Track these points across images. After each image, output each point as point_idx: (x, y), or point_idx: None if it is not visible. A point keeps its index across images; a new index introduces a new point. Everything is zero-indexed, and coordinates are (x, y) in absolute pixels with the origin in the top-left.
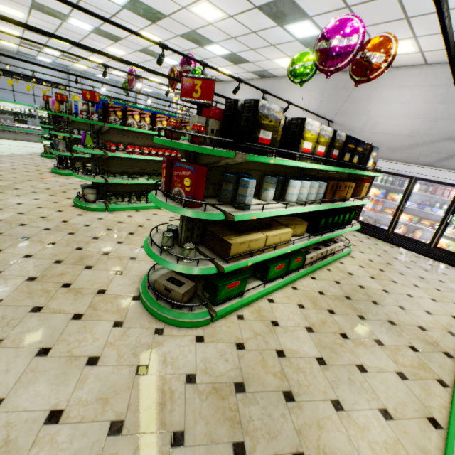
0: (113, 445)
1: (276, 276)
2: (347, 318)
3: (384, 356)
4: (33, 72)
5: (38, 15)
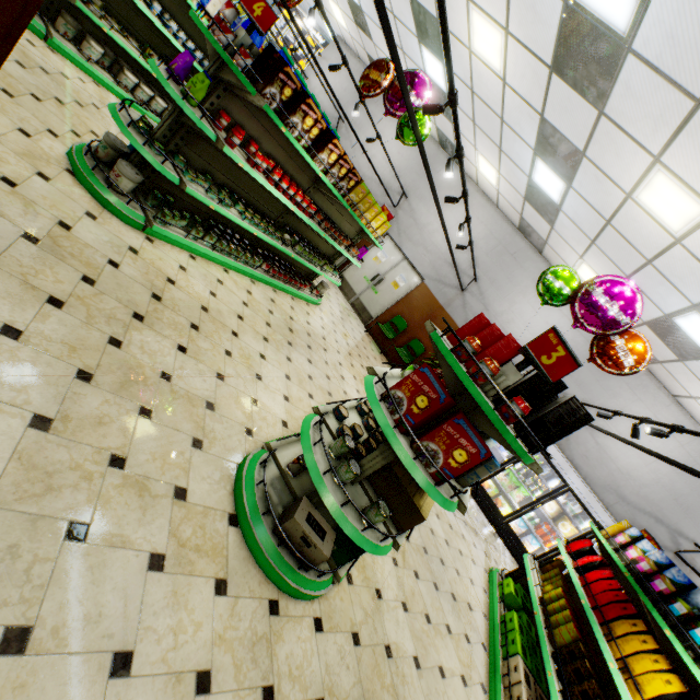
0: None
1: None
2: (427, 587)
3: (453, 651)
4: None
5: None
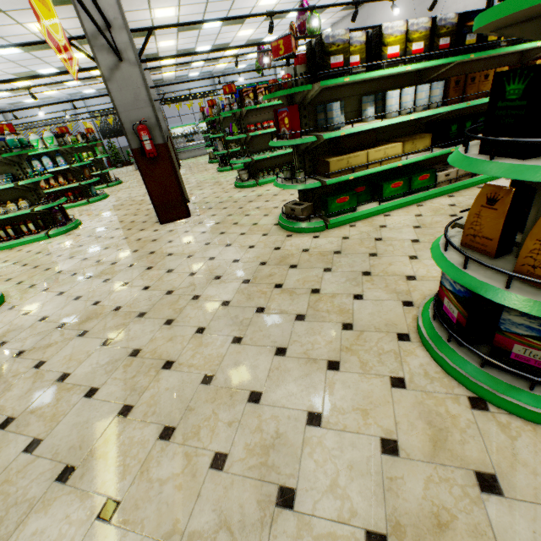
0: (261, 267)
1: (395, 195)
2: None
3: None
4: (189, 91)
5: (183, 35)
